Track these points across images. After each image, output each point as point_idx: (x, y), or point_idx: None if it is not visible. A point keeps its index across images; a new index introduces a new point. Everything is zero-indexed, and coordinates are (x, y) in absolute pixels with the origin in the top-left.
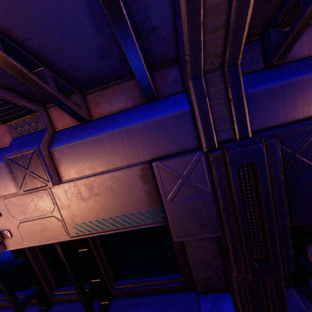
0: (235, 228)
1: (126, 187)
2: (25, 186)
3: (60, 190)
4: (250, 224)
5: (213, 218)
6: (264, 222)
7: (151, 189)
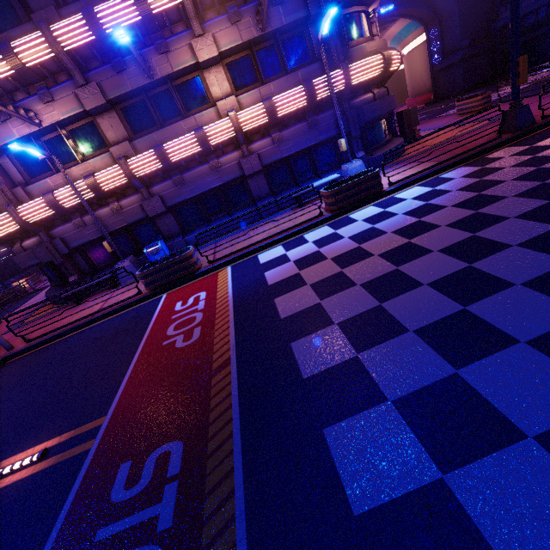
0: (322, 3)
1: (299, 3)
2: (277, 3)
3: (282, 6)
4: (325, 3)
5: (318, 6)
6: (327, 1)
7: (305, 3)
